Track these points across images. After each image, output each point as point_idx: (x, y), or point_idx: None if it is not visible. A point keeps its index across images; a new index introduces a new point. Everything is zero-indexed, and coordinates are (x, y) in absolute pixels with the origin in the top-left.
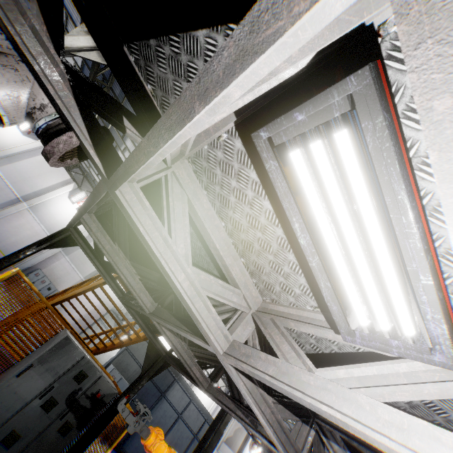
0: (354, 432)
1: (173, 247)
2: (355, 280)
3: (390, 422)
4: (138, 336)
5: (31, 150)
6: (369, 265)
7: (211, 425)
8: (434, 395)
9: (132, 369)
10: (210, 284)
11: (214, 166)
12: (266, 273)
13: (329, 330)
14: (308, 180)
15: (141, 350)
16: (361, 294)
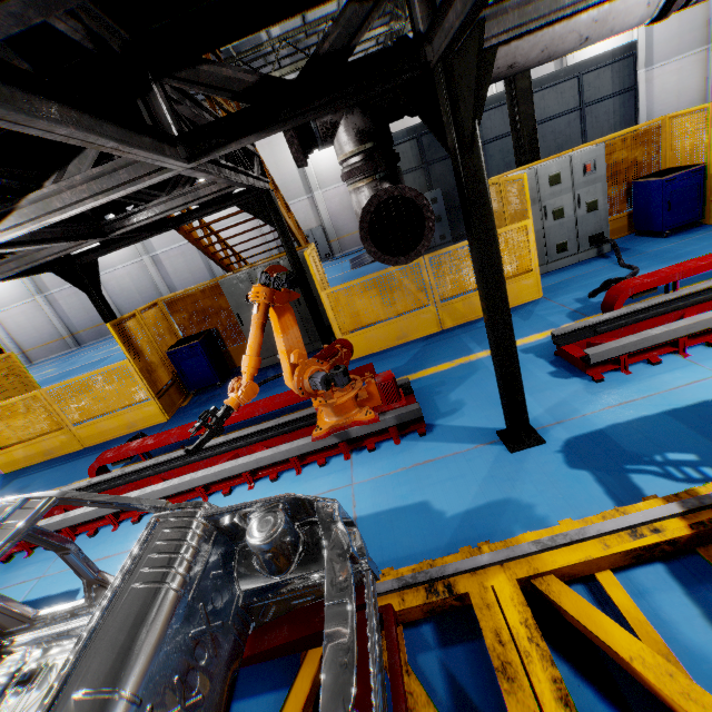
0: None
1: None
2: None
3: None
4: None
5: None
6: None
7: (507, 102)
8: None
9: (410, 184)
10: None
11: None
12: None
13: None
14: None
15: None
16: None
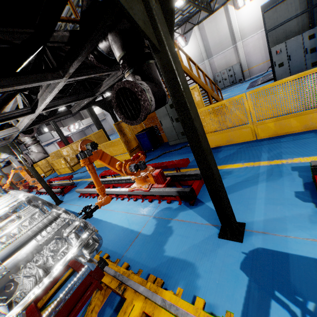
0: None
1: (21, 121)
2: None
3: None
4: None
5: None
6: None
7: None
8: None
9: (293, 28)
10: None
11: None
12: None
13: None
14: None
15: (280, 15)
16: None
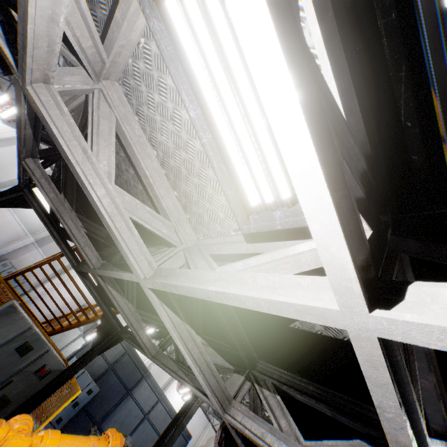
0: (233, 301)
1: (92, 159)
2: (240, 150)
3: (265, 286)
4: (96, 314)
5: (11, 138)
6: (248, 126)
7: (174, 418)
8: (311, 263)
9: (96, 364)
10: (136, 209)
11: (139, 82)
12: (195, 202)
13: (243, 242)
14: (184, 32)
15: None
16: (247, 166)
